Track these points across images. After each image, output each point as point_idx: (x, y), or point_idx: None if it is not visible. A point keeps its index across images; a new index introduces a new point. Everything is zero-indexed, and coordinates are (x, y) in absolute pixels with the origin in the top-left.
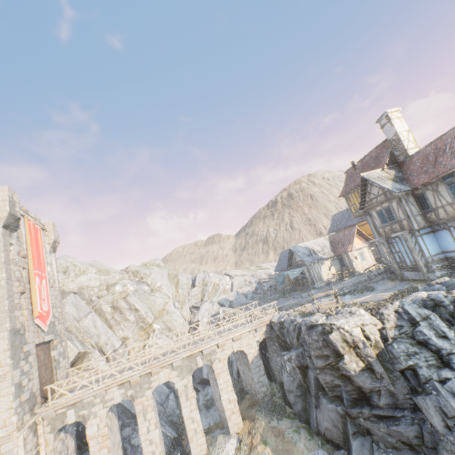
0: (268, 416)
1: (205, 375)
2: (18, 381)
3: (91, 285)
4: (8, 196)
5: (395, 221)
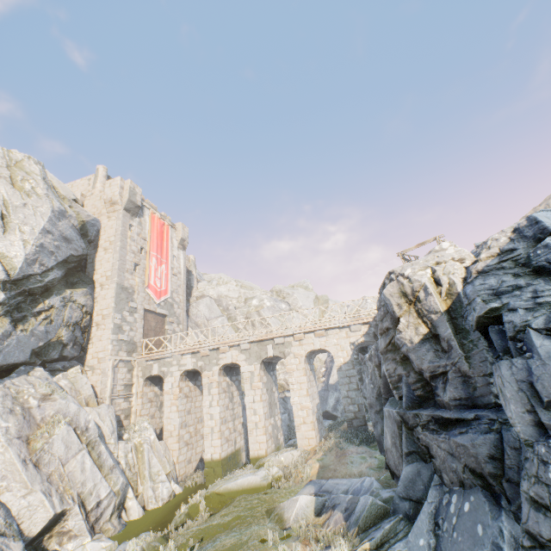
0: (344, 438)
1: (329, 408)
2: (118, 323)
3: (230, 295)
4: (129, 187)
5: None
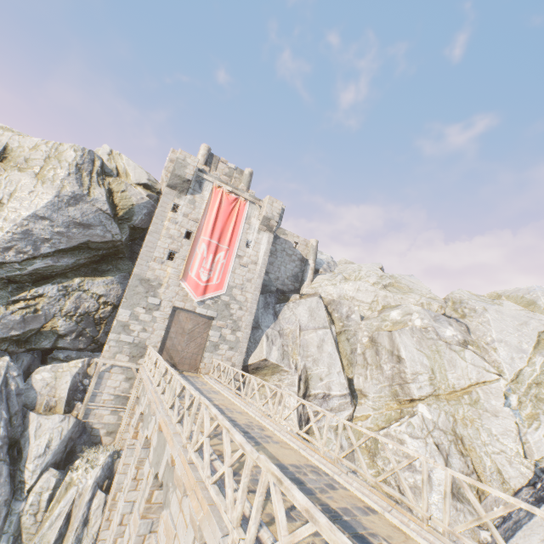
0: None
1: None
2: (124, 320)
3: (358, 298)
4: (176, 158)
5: None
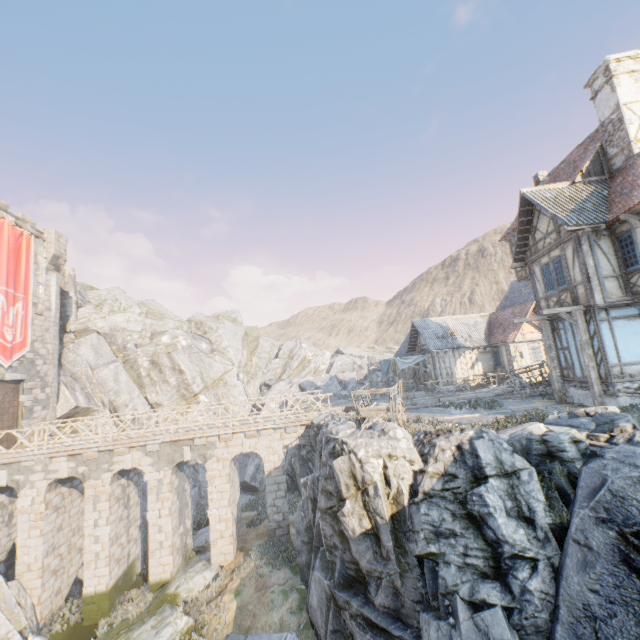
0: (266, 557)
1: (248, 478)
2: None
3: (129, 328)
4: None
5: (566, 286)
